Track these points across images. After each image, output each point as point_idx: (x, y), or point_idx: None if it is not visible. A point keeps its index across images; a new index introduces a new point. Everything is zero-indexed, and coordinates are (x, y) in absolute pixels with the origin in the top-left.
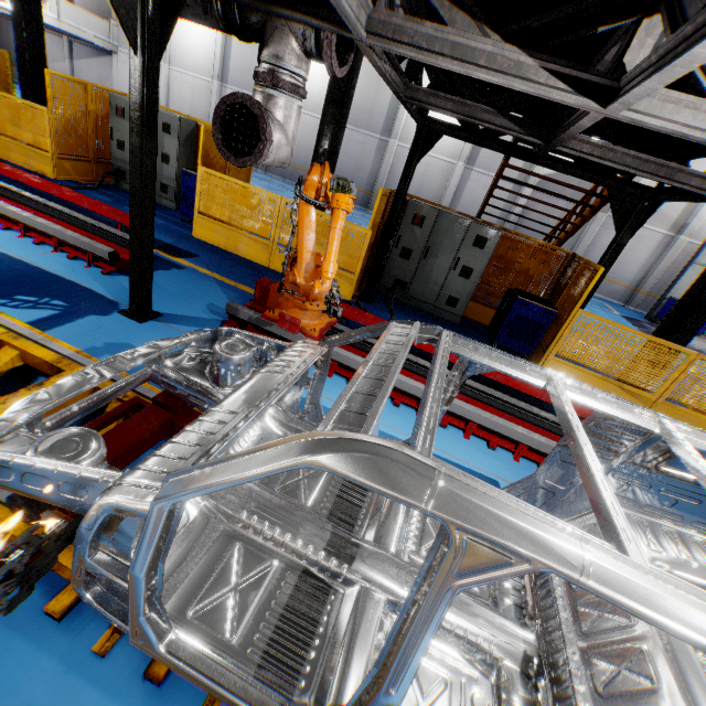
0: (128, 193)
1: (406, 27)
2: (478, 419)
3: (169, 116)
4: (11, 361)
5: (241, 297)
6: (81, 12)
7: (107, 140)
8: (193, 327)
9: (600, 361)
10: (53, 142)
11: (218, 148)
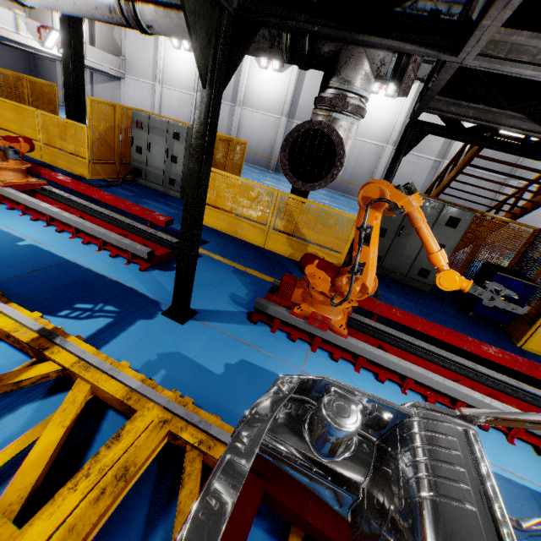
0: (143, 186)
1: (527, 43)
2: None
3: (178, 126)
4: (82, 399)
5: (253, 282)
6: (100, 52)
7: (128, 146)
8: (226, 323)
9: None
10: (89, 151)
11: (285, 173)
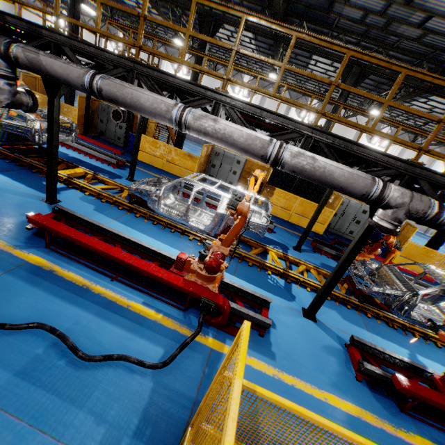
0: None
1: None
2: (74, 145)
3: None
4: None
5: None
6: None
7: None
8: None
9: (148, 150)
10: None
11: None
